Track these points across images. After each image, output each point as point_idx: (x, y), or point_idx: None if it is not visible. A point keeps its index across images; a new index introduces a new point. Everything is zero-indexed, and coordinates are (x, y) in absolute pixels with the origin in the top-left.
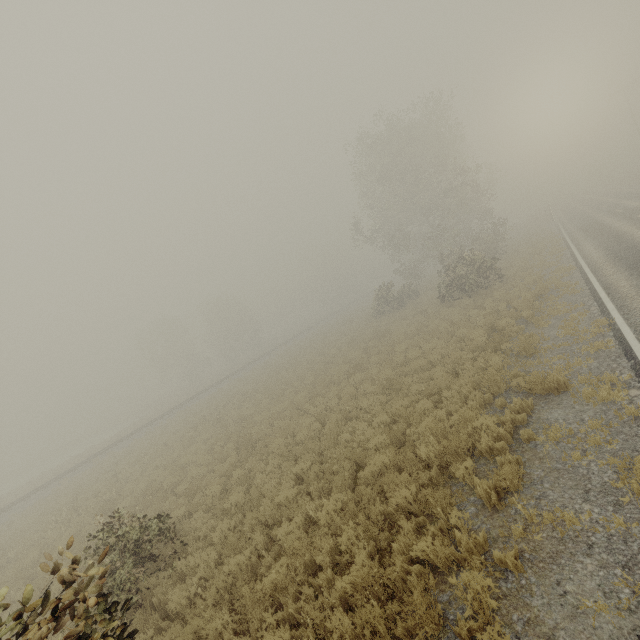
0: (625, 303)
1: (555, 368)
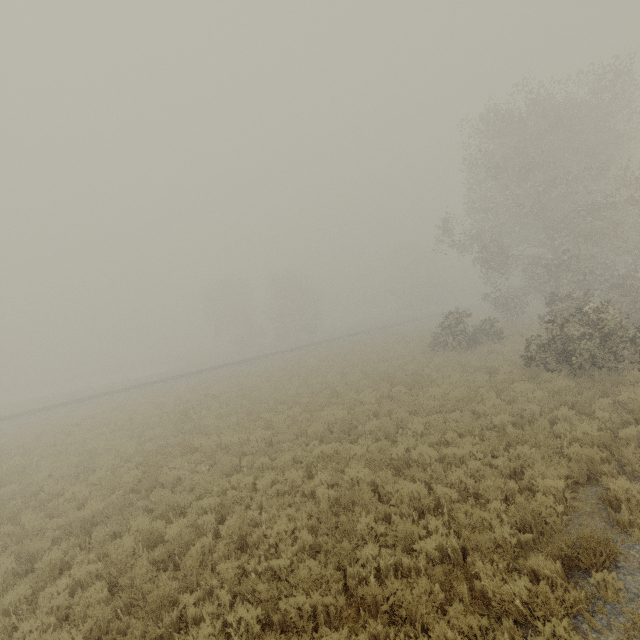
0: None
1: None
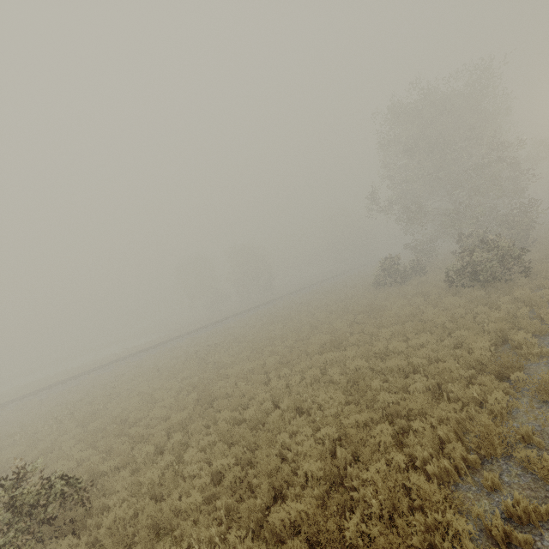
0: None
1: None
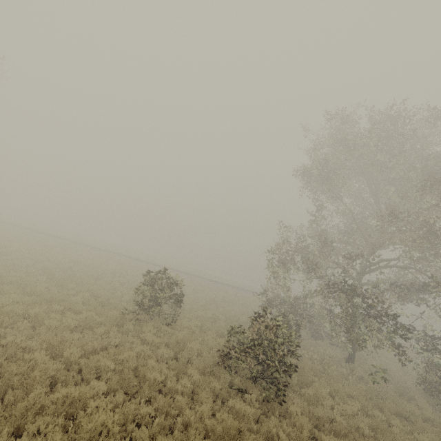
0: None
1: None
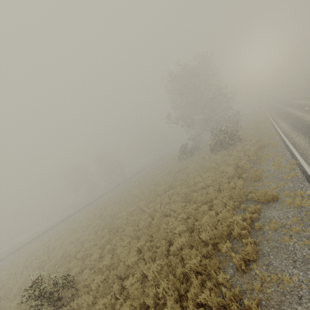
0: (304, 152)
1: (271, 187)
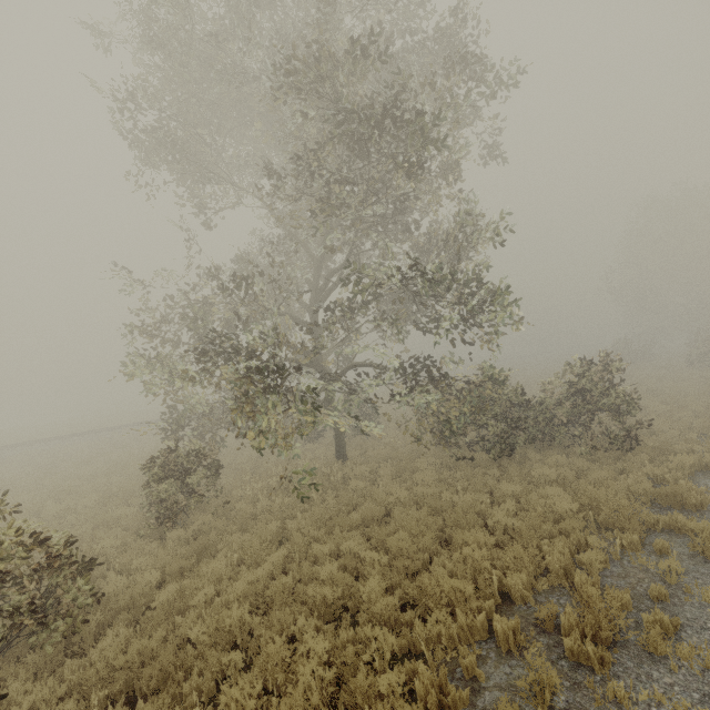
0: None
1: None
